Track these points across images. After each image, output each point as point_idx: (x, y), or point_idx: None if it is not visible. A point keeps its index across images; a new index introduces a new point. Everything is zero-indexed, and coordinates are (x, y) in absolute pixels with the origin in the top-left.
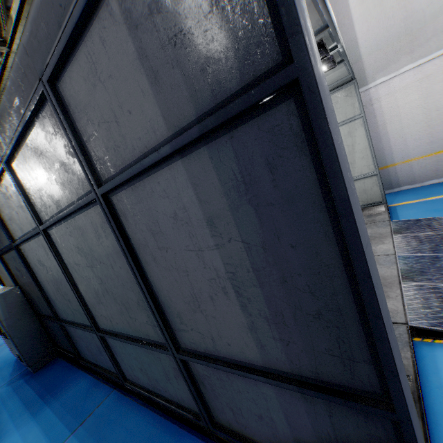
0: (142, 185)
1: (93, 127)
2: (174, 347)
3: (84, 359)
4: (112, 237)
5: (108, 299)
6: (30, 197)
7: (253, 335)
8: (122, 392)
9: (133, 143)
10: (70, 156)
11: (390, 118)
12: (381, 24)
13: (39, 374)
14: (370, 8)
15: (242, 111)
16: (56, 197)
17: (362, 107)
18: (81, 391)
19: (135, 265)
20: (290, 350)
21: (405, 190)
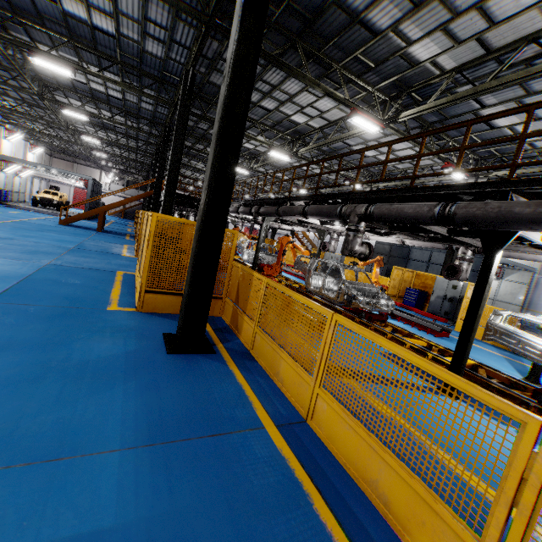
0: None
1: None
2: None
3: None
4: None
5: None
6: (431, 257)
7: None
8: None
9: None
10: None
11: None
12: None
13: None
14: None
15: (477, 272)
16: (441, 262)
17: (529, 282)
18: None
19: None
20: None
21: None
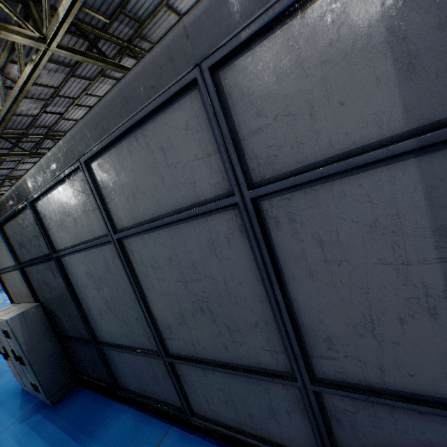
0: (326, 188)
1: (263, 120)
2: (308, 377)
3: (123, 389)
4: (241, 247)
5: (200, 319)
6: (106, 201)
7: None
8: (184, 429)
9: (331, 139)
10: (203, 154)
11: None
12: None
13: (61, 407)
14: None
15: None
16: (155, 201)
17: None
18: (126, 428)
19: (277, 280)
20: None
21: None
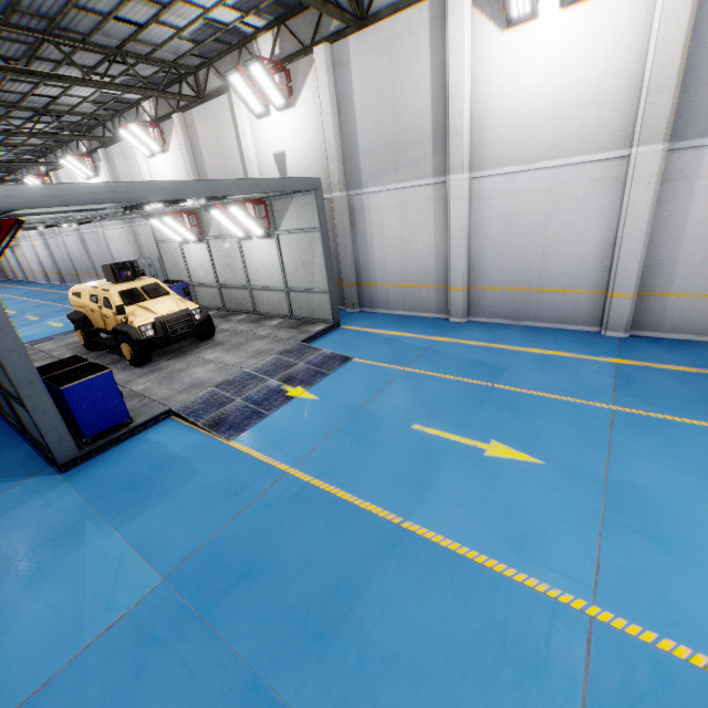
0: None
1: None
2: None
3: None
4: None
5: None
6: None
7: (8, 379)
8: (3, 416)
9: None
10: None
11: (376, 234)
12: (376, 127)
13: None
14: (370, 104)
15: None
16: None
17: (319, 222)
18: None
19: None
20: (15, 387)
21: (381, 313)
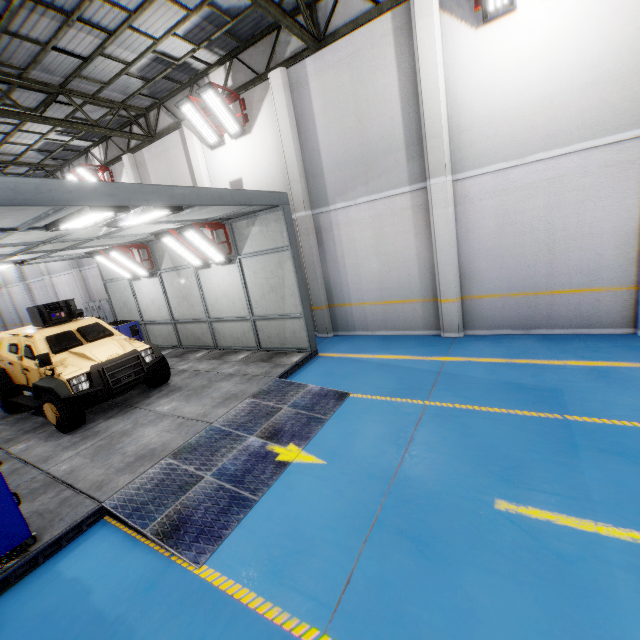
0: None
1: None
2: None
3: None
4: None
5: None
6: None
7: None
8: None
9: None
10: None
11: (348, 251)
12: (341, 142)
13: None
14: (332, 120)
15: None
16: None
17: (288, 239)
18: None
19: None
20: None
21: (359, 335)
